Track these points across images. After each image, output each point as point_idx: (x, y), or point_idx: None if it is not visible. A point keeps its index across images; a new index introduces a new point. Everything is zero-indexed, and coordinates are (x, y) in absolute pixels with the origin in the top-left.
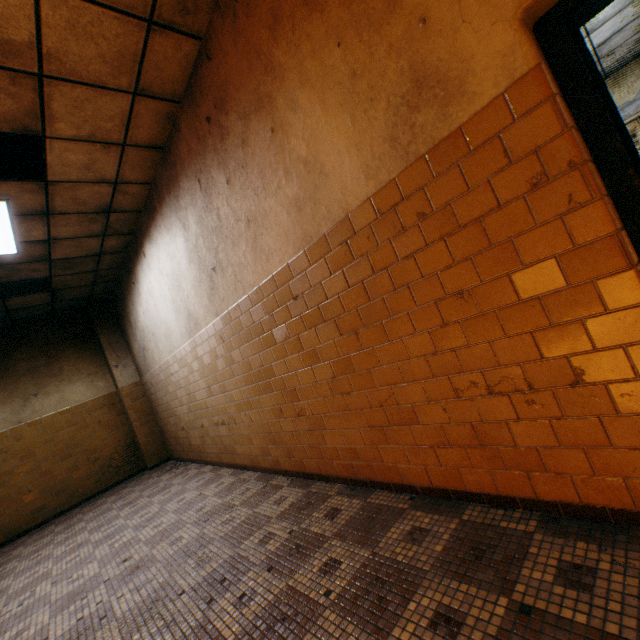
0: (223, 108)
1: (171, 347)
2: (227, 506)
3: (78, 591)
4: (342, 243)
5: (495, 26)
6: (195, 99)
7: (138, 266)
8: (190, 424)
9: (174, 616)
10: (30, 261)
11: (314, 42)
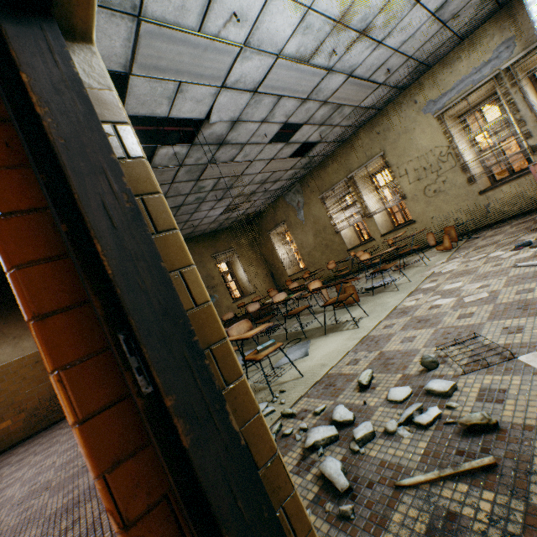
0: None
1: None
2: (45, 487)
3: None
4: None
5: None
6: None
7: None
8: None
9: None
10: None
11: None
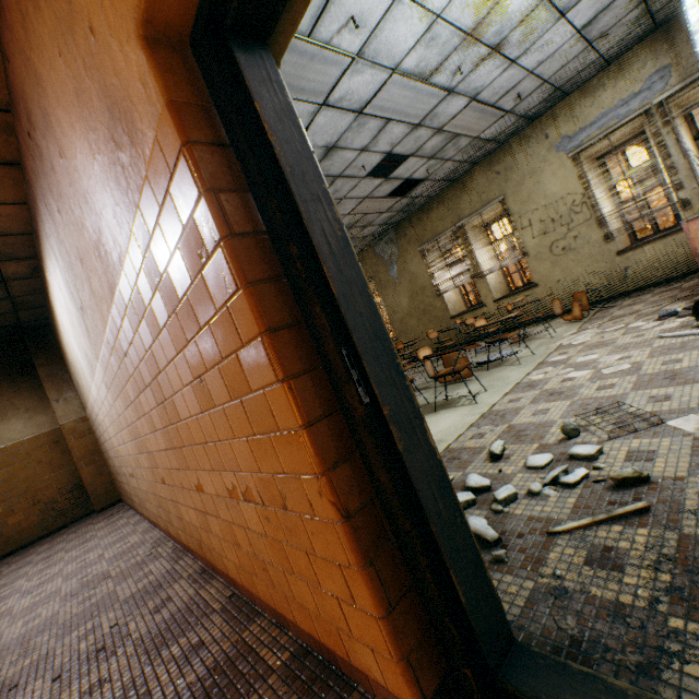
0: (32, 123)
1: (89, 386)
2: (103, 577)
3: None
4: (130, 300)
5: (129, 44)
6: (17, 109)
7: (50, 294)
8: (120, 470)
9: None
10: None
11: (48, 49)
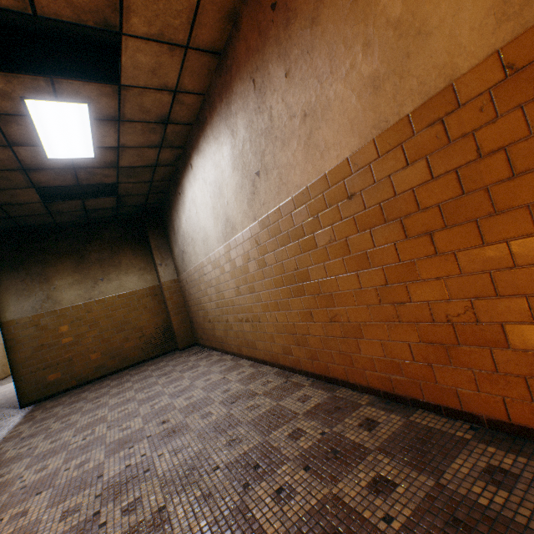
0: None
1: (206, 250)
2: (250, 393)
3: (126, 439)
4: (433, 123)
5: None
6: None
7: (185, 178)
8: (216, 318)
9: (210, 490)
10: (103, 167)
11: None
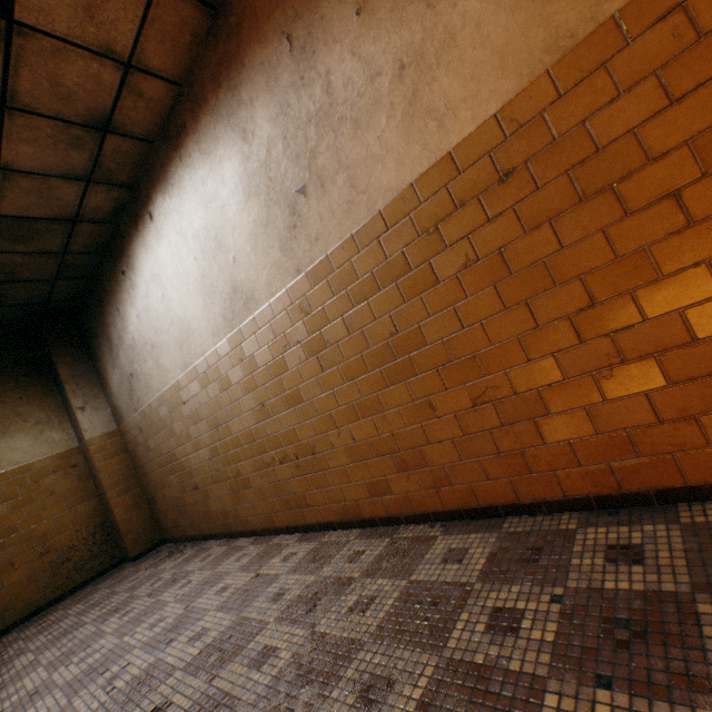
0: None
1: (188, 357)
2: (337, 582)
3: None
4: (665, 15)
5: None
6: None
7: (136, 240)
8: (211, 477)
9: None
10: None
11: None
